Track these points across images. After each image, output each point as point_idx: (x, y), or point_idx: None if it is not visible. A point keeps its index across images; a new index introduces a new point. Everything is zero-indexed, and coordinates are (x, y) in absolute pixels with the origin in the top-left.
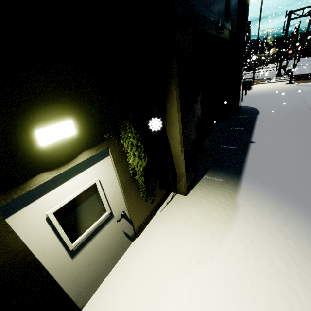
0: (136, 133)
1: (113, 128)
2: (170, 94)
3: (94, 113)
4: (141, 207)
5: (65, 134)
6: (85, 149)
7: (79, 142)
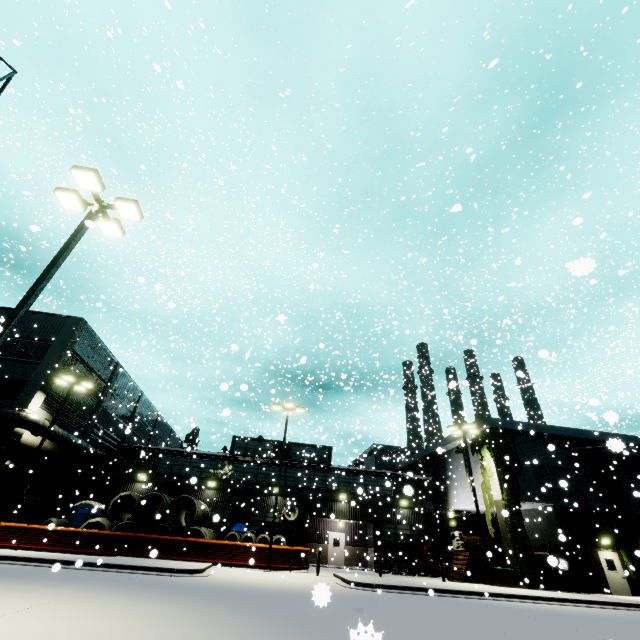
0: (625, 552)
1: (617, 547)
2: (639, 544)
3: (612, 541)
4: (633, 583)
5: (607, 542)
6: (610, 548)
7: (609, 546)
